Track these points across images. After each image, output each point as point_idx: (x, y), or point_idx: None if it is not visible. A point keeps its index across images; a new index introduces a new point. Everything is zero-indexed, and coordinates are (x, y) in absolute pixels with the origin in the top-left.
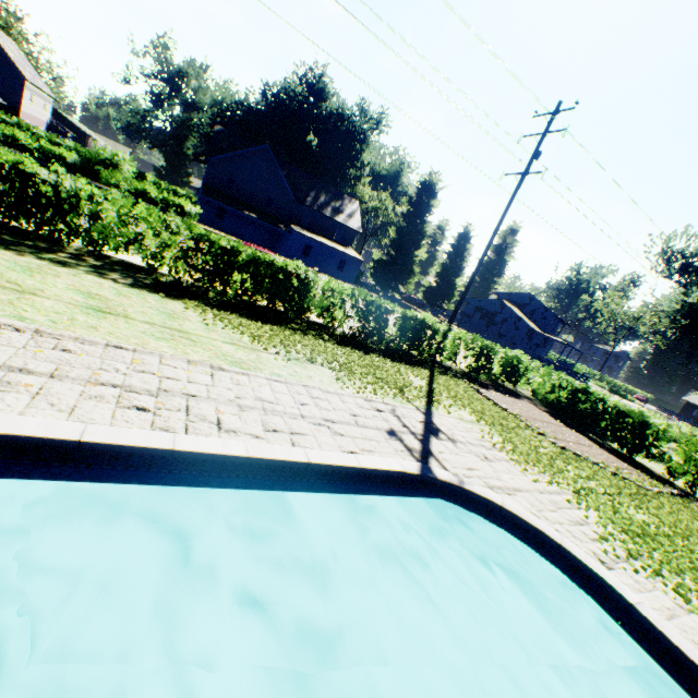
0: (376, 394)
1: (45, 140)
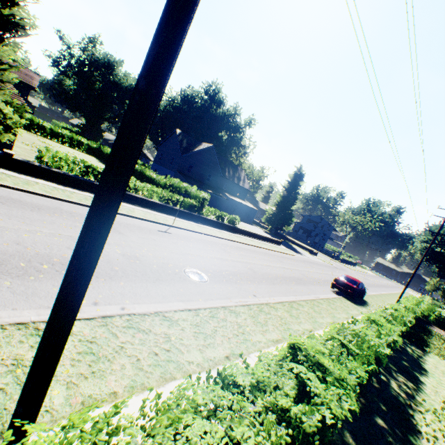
0: None
1: (50, 130)
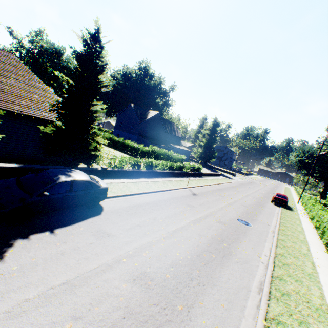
0: None
1: None
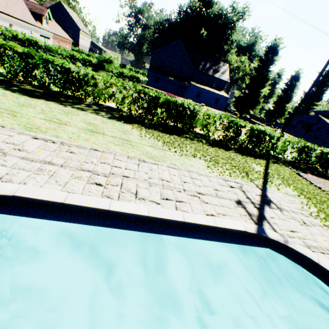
0: (230, 176)
1: (88, 55)
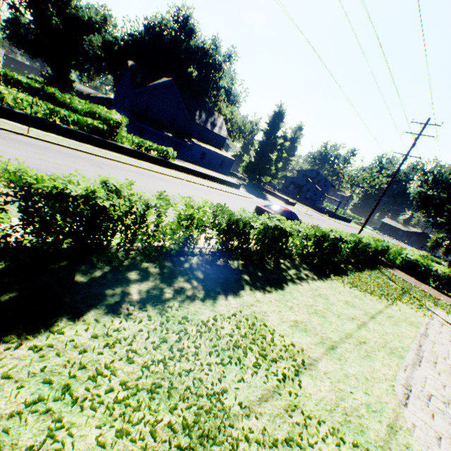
0: (422, 311)
1: None
